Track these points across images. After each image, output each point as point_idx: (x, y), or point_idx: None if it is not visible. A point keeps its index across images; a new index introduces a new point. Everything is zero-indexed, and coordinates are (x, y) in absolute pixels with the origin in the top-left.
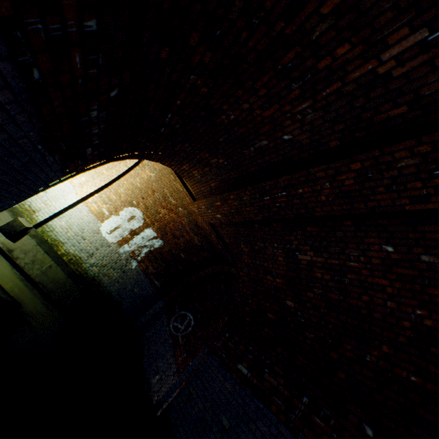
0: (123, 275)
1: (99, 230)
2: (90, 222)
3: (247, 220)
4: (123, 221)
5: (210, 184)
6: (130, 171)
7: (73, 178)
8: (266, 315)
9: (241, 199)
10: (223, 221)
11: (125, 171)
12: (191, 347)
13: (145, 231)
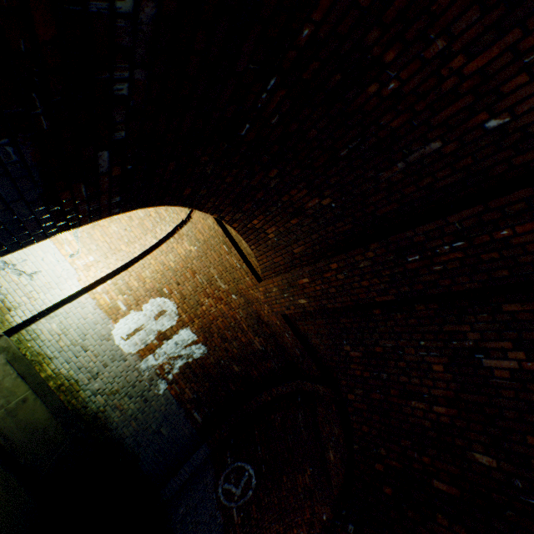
0: (145, 406)
1: (110, 334)
2: (97, 323)
3: (360, 303)
4: (147, 320)
5: (292, 249)
6: (161, 245)
7: (76, 257)
8: (430, 485)
9: (352, 268)
10: (310, 309)
11: (153, 246)
12: (253, 527)
13: (180, 333)
